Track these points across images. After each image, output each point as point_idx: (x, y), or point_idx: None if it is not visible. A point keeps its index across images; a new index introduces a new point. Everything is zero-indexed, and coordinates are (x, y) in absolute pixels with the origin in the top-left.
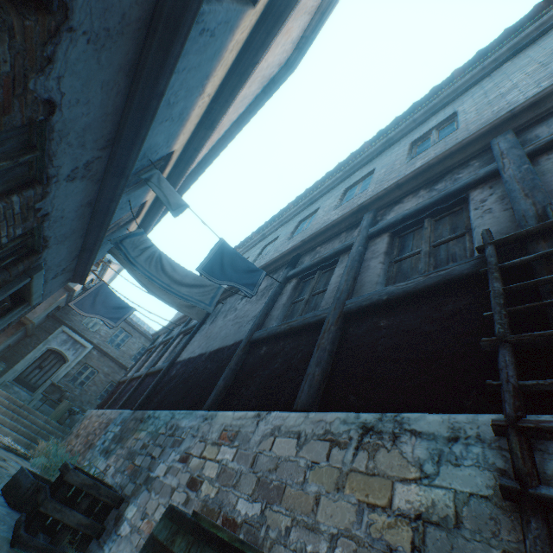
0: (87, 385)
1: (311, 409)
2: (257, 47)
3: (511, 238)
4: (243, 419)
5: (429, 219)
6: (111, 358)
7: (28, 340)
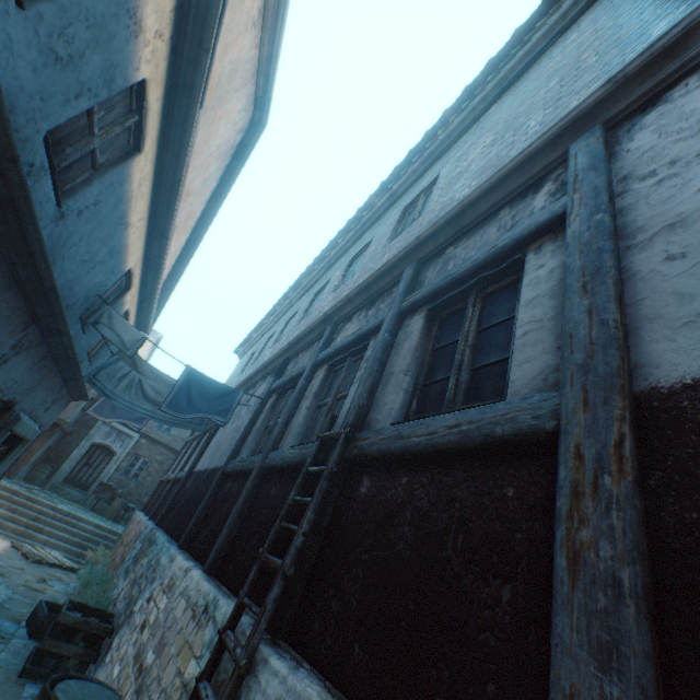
0: (142, 477)
1: (209, 572)
2: (174, 168)
3: (327, 438)
4: (181, 570)
5: (350, 360)
6: (163, 444)
7: (69, 438)
